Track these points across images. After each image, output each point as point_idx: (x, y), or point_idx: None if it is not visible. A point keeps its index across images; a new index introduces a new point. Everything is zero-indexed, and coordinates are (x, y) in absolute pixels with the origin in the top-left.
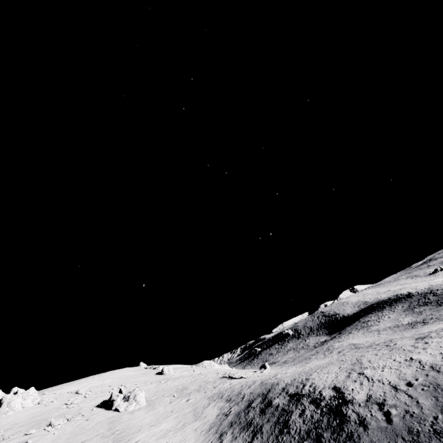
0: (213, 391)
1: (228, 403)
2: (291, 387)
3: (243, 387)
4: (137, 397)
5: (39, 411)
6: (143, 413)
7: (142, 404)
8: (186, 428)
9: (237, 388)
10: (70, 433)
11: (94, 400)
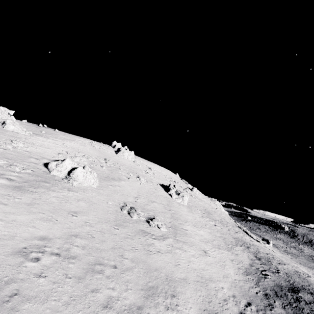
0: (236, 235)
1: (258, 261)
2: None
3: (271, 258)
4: (184, 198)
5: (134, 166)
6: (186, 210)
7: (185, 203)
8: (221, 250)
9: (262, 252)
10: (147, 190)
11: (158, 179)
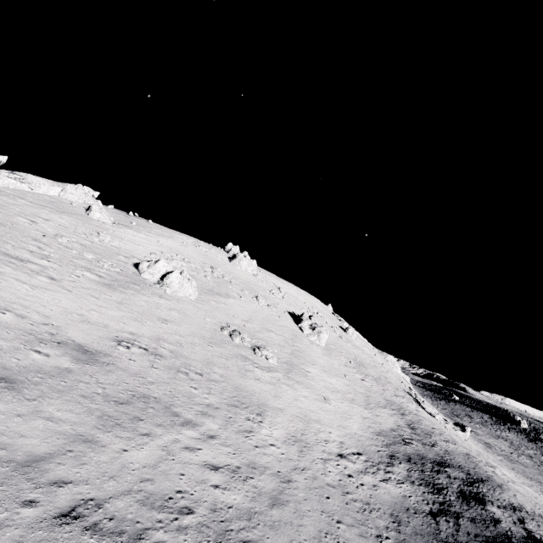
0: (393, 398)
1: (409, 430)
2: (533, 523)
3: (436, 433)
4: (321, 335)
5: (253, 281)
6: (320, 352)
7: (321, 343)
8: (354, 405)
9: (425, 424)
10: (266, 316)
11: (288, 305)
